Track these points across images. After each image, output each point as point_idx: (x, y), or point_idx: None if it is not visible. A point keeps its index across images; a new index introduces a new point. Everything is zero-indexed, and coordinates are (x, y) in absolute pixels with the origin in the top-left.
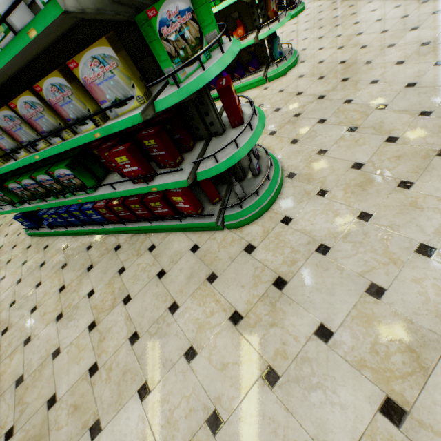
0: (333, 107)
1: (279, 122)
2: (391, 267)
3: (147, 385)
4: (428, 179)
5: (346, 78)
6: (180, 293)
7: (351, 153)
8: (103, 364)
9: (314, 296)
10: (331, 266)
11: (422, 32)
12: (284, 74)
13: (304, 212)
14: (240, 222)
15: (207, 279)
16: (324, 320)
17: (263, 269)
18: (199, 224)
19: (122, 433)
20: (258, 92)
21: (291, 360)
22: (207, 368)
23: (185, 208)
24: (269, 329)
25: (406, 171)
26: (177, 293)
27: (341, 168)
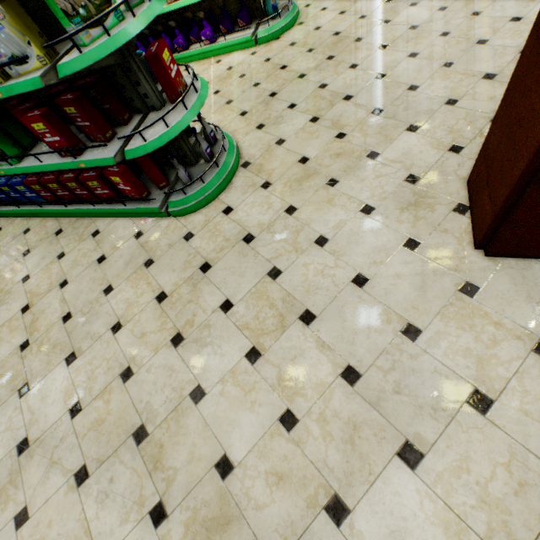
0: (308, 91)
1: (254, 101)
2: (293, 254)
3: (75, 354)
4: (351, 179)
5: (332, 56)
6: (116, 277)
7: (304, 146)
8: (34, 340)
9: (229, 278)
10: (250, 253)
11: (417, 11)
12: (277, 37)
13: (245, 203)
14: (184, 209)
15: (144, 264)
16: (230, 296)
17: (195, 256)
18: (143, 210)
19: (49, 390)
20: (245, 57)
21: (196, 327)
22: (129, 338)
23: (128, 191)
24: (186, 305)
25: (338, 170)
26: (114, 277)
27: (290, 161)
